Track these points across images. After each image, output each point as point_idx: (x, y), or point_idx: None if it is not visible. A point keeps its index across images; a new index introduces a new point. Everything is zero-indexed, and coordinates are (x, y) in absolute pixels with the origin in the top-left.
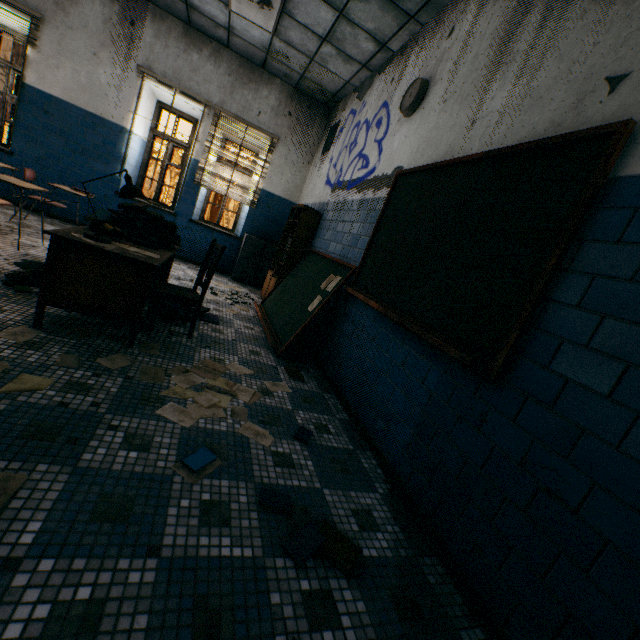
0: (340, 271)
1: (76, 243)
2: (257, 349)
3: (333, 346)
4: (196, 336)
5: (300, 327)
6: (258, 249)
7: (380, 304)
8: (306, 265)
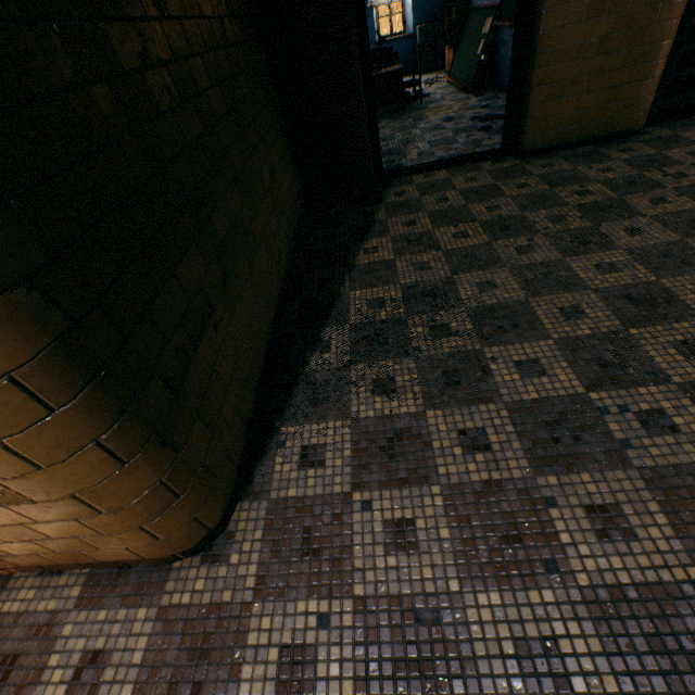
0: (491, 14)
1: (375, 77)
2: (455, 96)
3: (497, 68)
4: (423, 104)
5: (475, 68)
6: (430, 35)
7: (511, 22)
8: (470, 24)
